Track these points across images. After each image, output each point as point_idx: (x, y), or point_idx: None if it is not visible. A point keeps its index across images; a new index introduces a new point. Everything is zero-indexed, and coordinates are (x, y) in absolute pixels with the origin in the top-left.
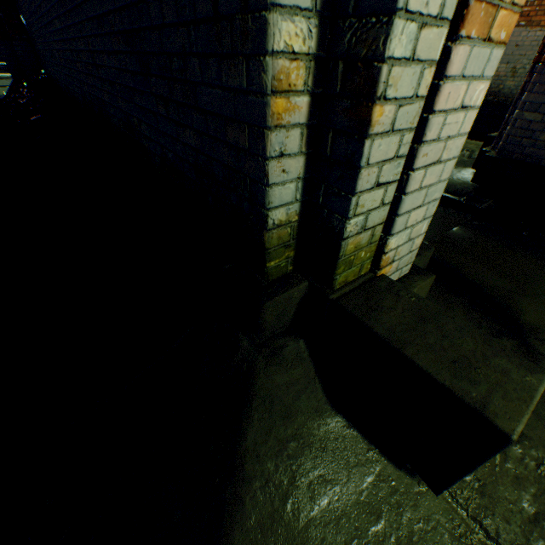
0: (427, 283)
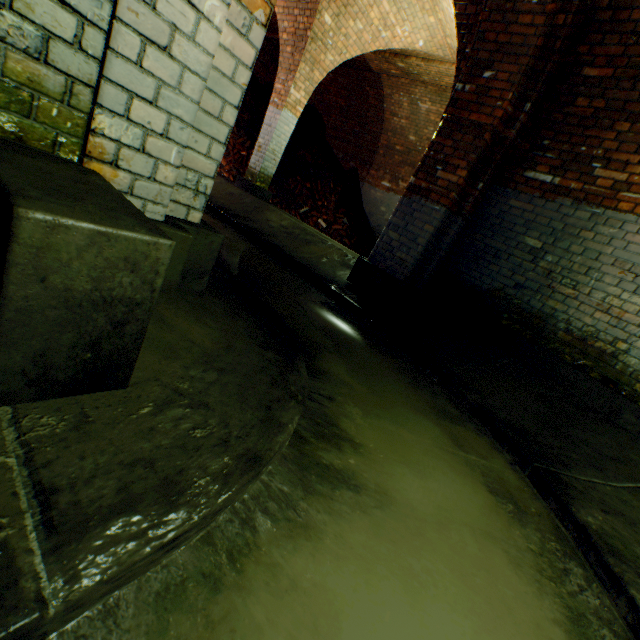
0: (178, 237)
